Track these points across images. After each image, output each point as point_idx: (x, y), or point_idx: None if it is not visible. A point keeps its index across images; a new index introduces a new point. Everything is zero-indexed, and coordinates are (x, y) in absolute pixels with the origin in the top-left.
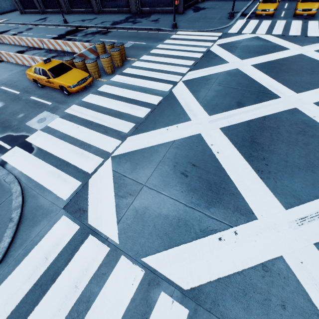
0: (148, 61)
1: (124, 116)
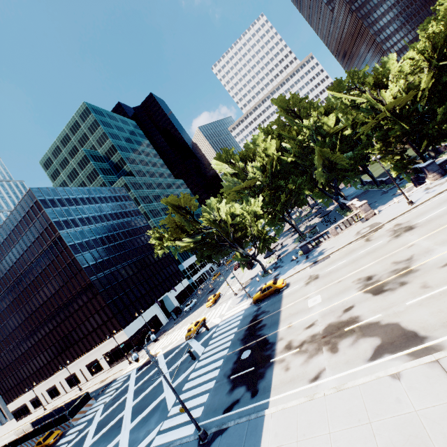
0: None
1: None
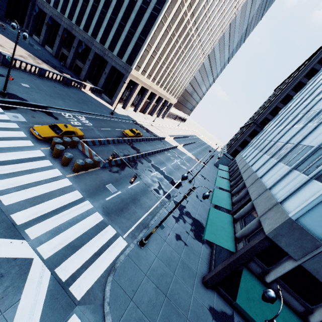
0: (55, 180)
1: None
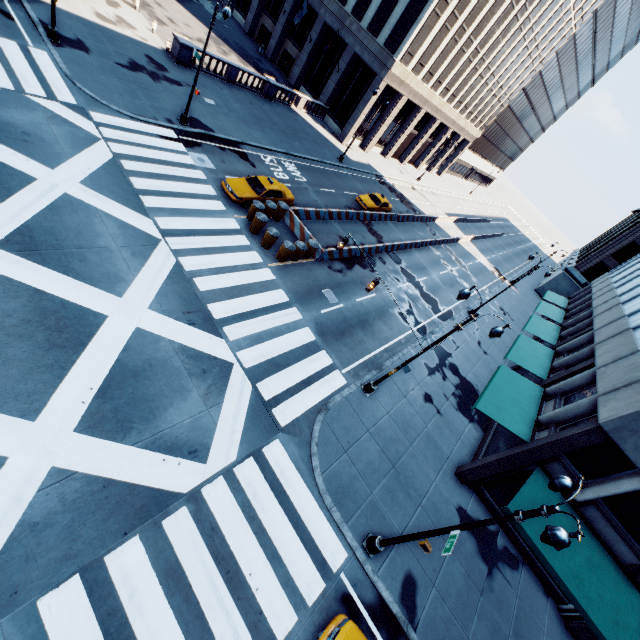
0: (254, 268)
1: (149, 176)
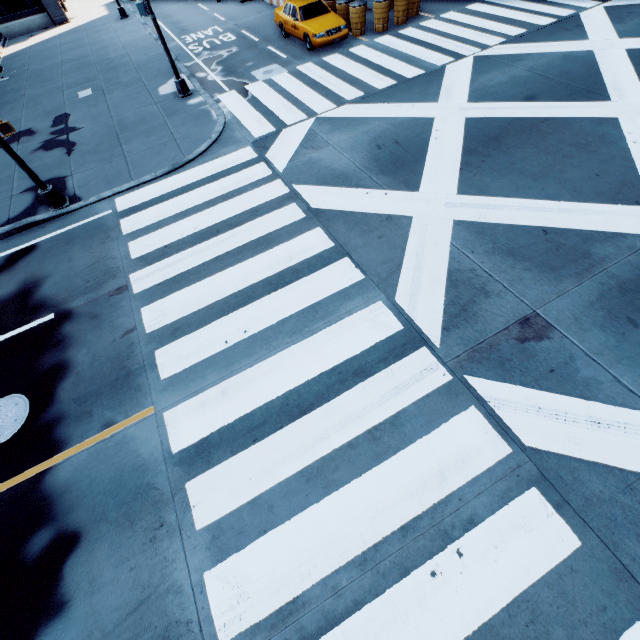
0: (451, 21)
1: (358, 84)
